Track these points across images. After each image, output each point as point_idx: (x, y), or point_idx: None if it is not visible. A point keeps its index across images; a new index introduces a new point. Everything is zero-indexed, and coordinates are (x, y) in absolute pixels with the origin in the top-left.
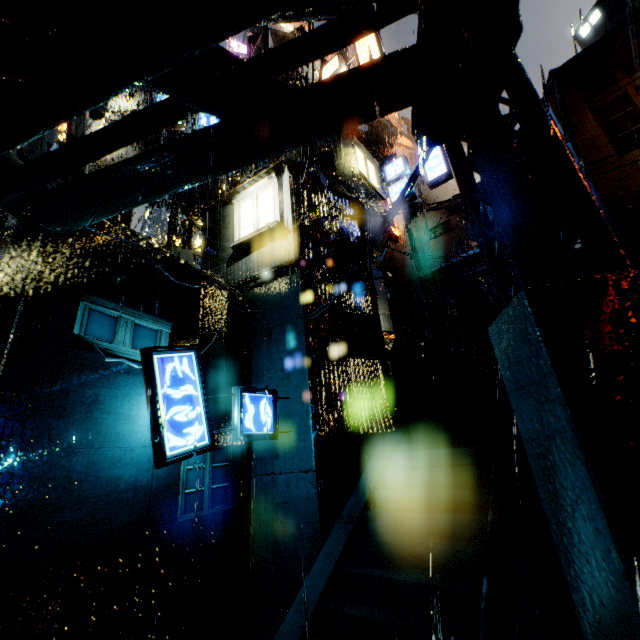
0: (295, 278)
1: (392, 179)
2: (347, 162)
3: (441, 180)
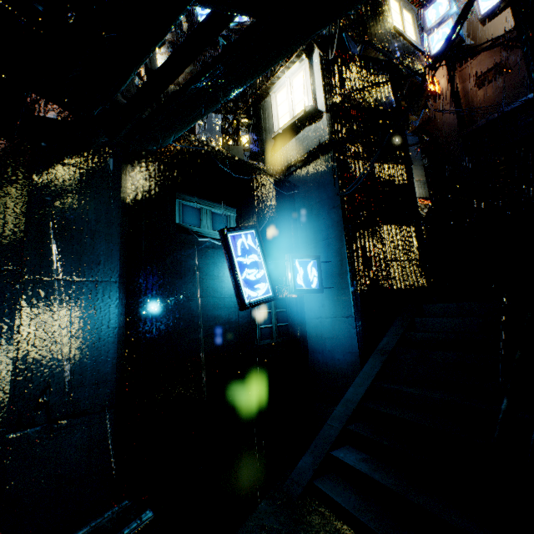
0: (330, 158)
1: (433, 25)
2: (379, 19)
3: (498, 9)
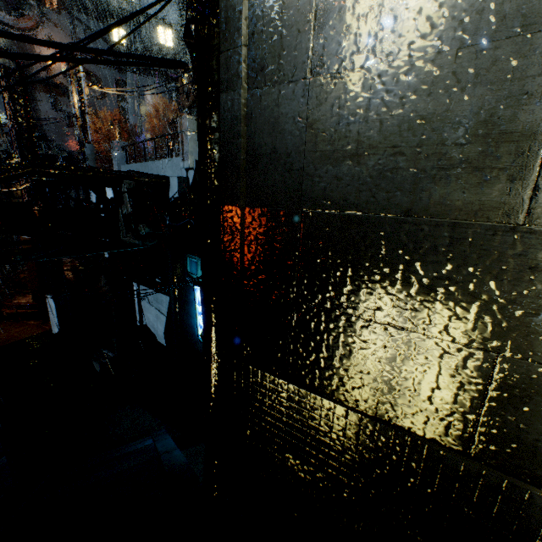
0: None
1: None
2: None
3: None
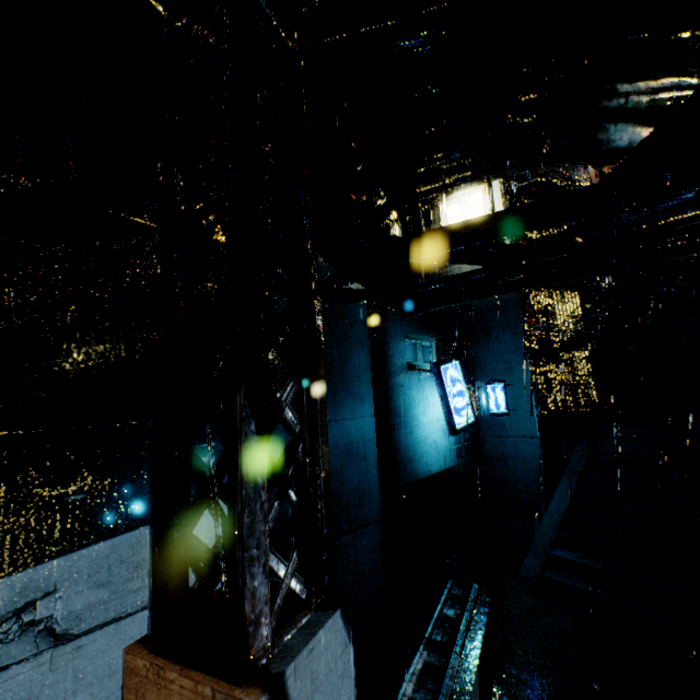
0: None
1: None
2: None
3: None
